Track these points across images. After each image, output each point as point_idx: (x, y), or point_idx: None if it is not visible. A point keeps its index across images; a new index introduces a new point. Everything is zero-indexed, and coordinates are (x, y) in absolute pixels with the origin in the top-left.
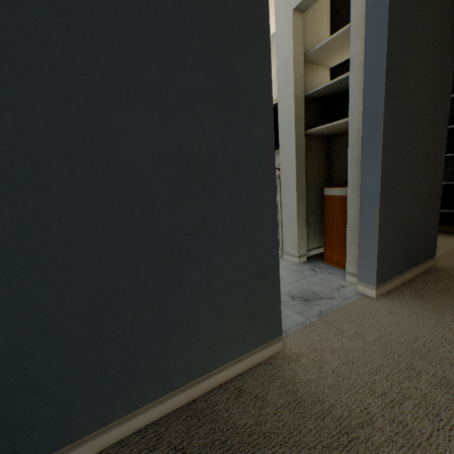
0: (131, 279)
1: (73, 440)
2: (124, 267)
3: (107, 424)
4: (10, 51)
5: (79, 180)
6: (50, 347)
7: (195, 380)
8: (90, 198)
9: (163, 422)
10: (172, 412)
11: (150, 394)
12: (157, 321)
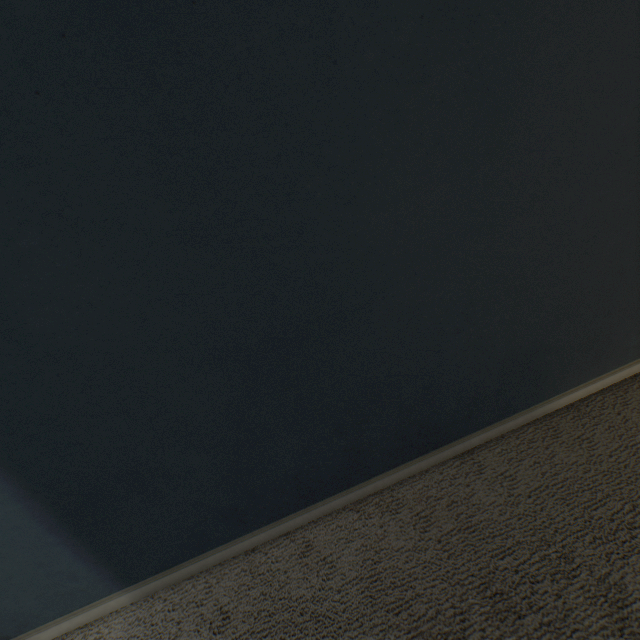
0: (635, 259)
1: (559, 392)
2: (634, 248)
3: (578, 385)
4: (639, 28)
5: (637, 161)
6: (571, 320)
7: (639, 359)
8: (637, 180)
9: (615, 389)
10: (618, 383)
11: (608, 366)
12: (636, 301)
